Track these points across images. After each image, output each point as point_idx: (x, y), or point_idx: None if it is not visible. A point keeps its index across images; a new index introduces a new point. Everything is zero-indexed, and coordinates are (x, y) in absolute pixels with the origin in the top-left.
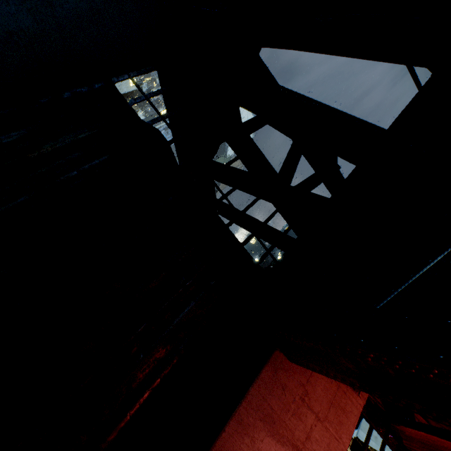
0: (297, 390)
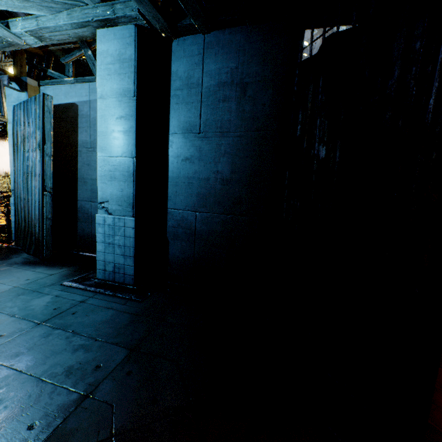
0: None
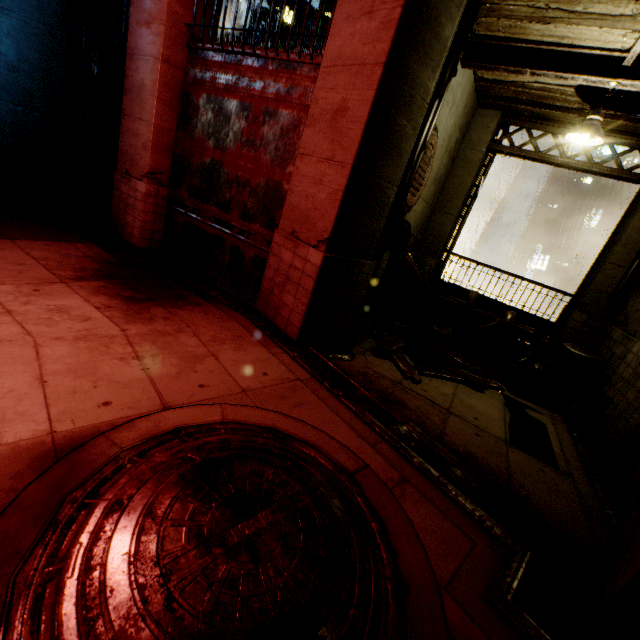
0: (142, 4)
